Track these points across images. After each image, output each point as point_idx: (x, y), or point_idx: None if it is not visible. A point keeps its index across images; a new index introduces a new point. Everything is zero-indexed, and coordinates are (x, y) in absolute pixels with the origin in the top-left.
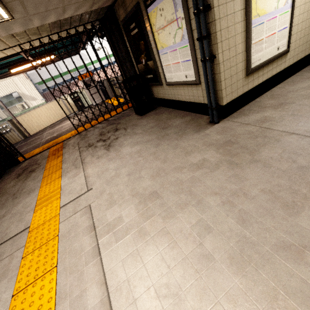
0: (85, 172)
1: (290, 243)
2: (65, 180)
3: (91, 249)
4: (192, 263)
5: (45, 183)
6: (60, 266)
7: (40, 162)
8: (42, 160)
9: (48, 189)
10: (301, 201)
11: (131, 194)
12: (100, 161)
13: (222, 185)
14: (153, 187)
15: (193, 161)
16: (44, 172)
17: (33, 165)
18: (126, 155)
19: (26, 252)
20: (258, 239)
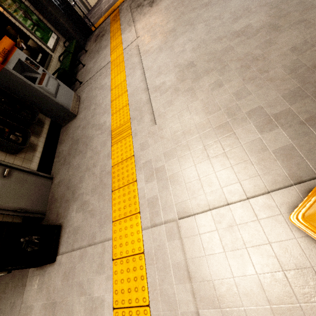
0: (135, 28)
1: (221, 36)
2: (124, 36)
3: (138, 61)
4: (177, 54)
5: (112, 40)
6: (126, 69)
7: (106, 28)
8: (107, 27)
9: (115, 43)
10: (245, 14)
11: (160, 34)
12: (145, 17)
13: (211, 15)
14: (173, 26)
15: (205, 1)
16: (110, 34)
17: (102, 31)
18: (163, 7)
19: (112, 69)
20: (209, 39)
